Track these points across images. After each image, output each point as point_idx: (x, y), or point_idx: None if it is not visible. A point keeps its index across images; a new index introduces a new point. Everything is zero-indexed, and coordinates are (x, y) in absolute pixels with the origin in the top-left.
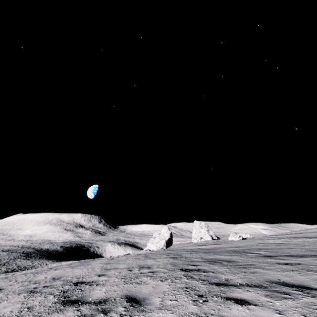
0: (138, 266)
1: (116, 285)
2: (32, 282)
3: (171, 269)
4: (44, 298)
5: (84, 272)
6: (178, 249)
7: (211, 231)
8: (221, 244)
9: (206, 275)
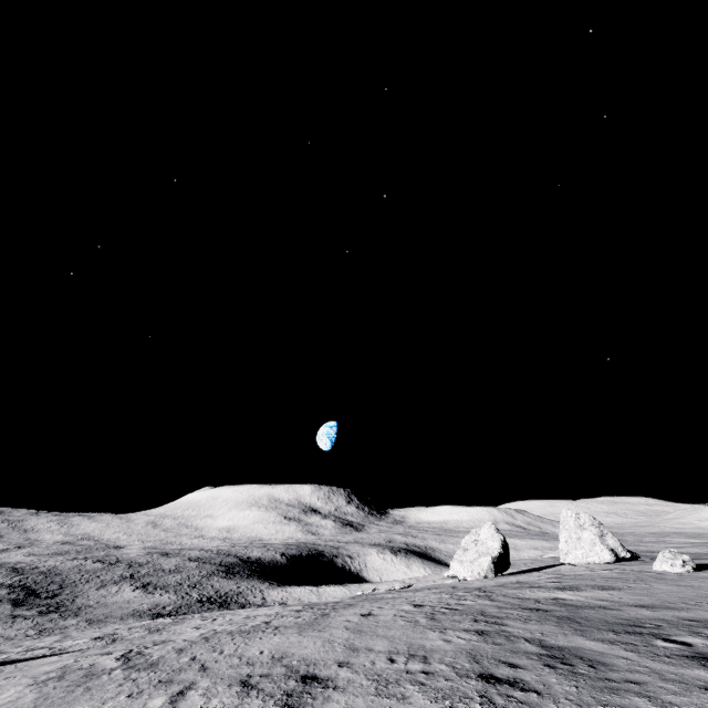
0: (408, 650)
1: (362, 695)
2: (244, 659)
3: (461, 672)
4: (263, 703)
5: (318, 649)
6: (508, 596)
7: (611, 537)
8: (618, 591)
9: (521, 699)
